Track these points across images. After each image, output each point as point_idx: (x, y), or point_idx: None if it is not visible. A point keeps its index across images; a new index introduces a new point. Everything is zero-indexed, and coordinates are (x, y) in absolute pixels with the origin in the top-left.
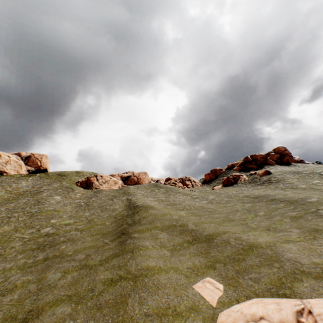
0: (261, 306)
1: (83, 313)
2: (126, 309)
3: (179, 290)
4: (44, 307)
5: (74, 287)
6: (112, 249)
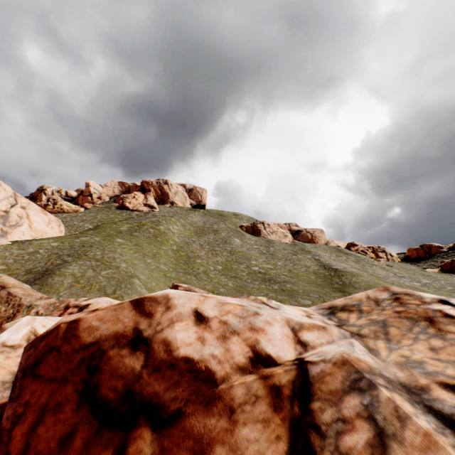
0: None
1: None
2: None
3: None
4: None
5: None
6: (340, 297)
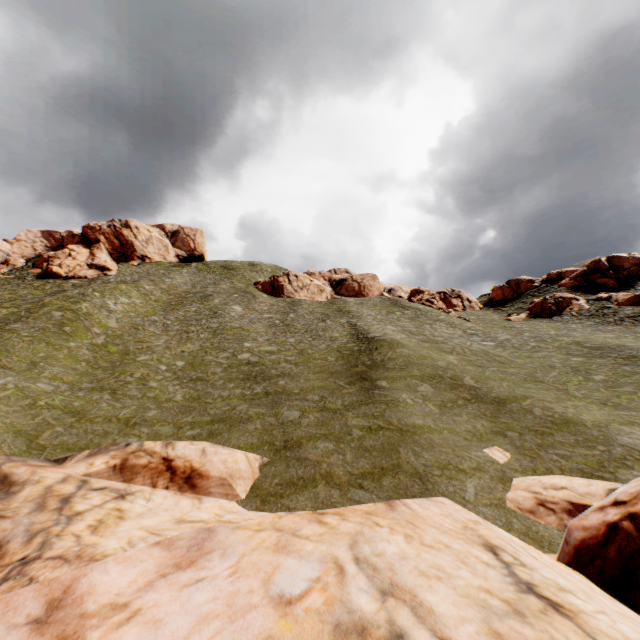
0: (565, 479)
1: (349, 451)
2: (399, 455)
3: (459, 451)
4: (300, 440)
5: (325, 428)
6: (354, 395)
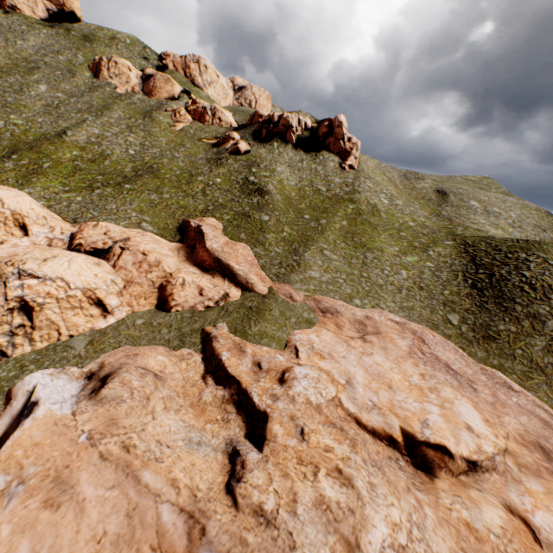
0: None
1: None
2: None
3: None
4: None
5: None
6: None
